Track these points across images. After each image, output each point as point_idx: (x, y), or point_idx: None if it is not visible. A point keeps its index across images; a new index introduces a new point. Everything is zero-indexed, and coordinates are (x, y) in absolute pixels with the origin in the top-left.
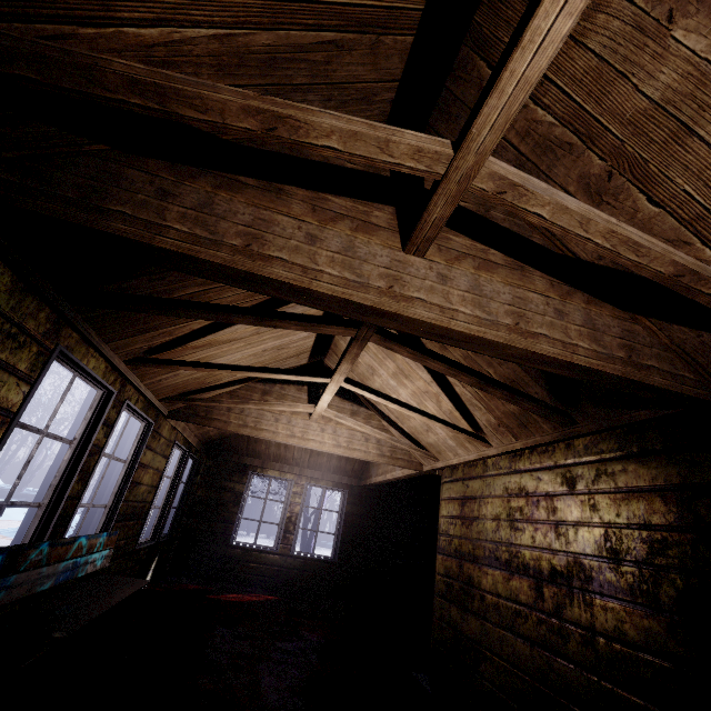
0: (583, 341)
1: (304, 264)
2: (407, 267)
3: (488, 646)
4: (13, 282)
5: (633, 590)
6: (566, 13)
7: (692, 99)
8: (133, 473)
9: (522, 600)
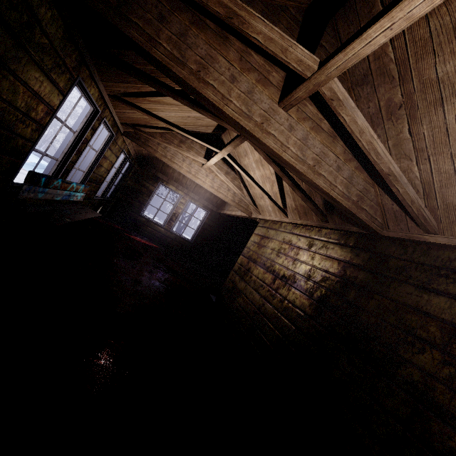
0: (341, 186)
1: (224, 94)
2: (275, 114)
3: (244, 293)
4: (64, 33)
5: (307, 290)
6: (383, 35)
7: (452, 87)
8: (100, 160)
9: (266, 282)
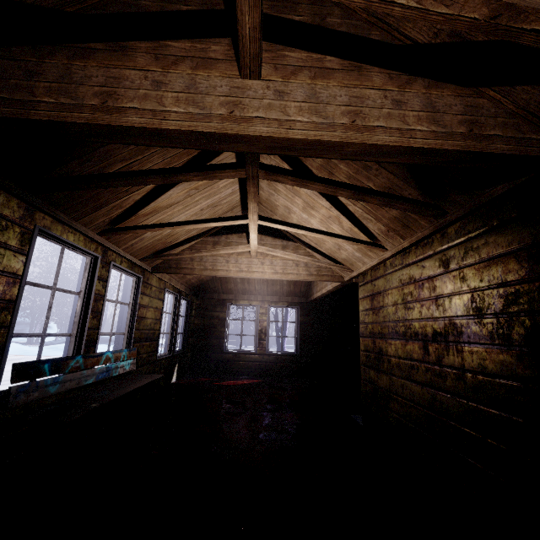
0: (422, 125)
1: (154, 109)
2: (245, 91)
3: (394, 391)
4: None
5: (492, 335)
6: None
7: None
8: (137, 311)
9: (415, 357)
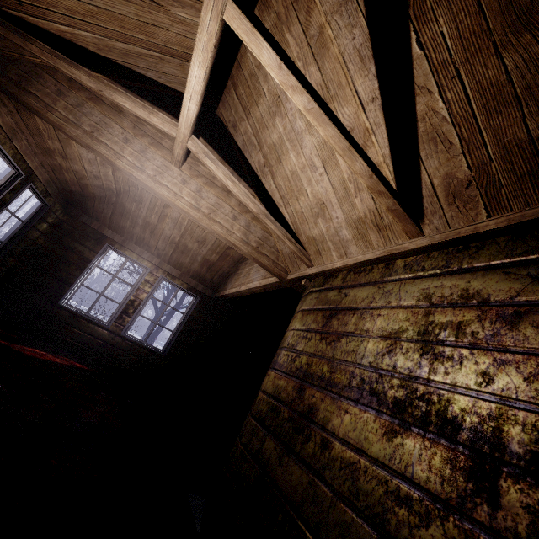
0: None
1: None
2: None
3: (312, 522)
4: None
5: None
6: None
7: None
8: None
9: (422, 480)
